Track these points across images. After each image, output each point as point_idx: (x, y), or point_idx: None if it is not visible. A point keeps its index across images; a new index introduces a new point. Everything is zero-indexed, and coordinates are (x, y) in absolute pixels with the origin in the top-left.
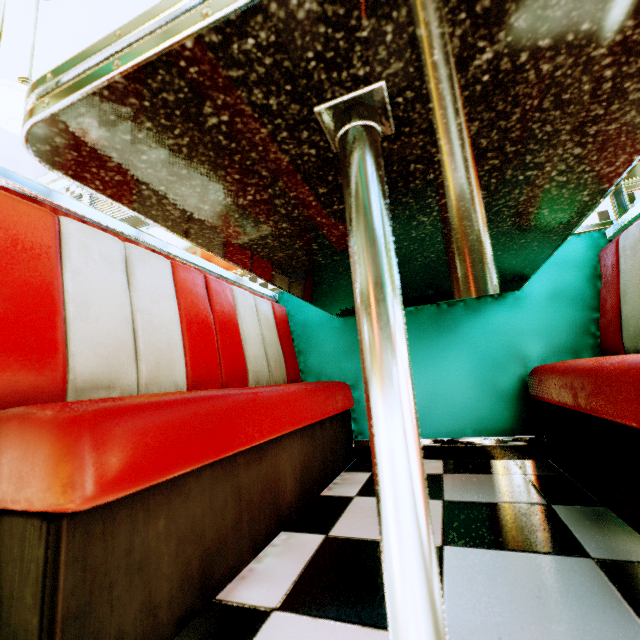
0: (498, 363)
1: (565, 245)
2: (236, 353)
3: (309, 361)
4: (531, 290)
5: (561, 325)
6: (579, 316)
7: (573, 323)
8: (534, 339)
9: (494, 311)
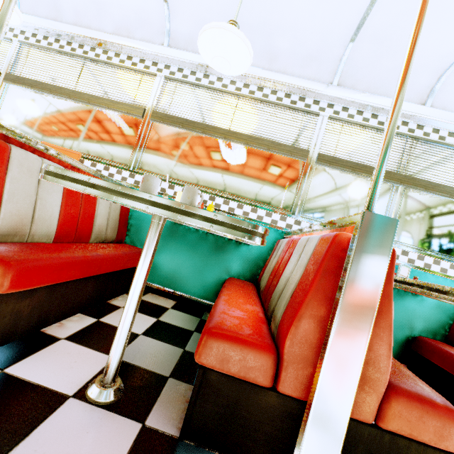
0: (400, 325)
1: (453, 284)
2: None
3: None
4: (430, 298)
5: (435, 320)
6: (444, 319)
7: (440, 321)
8: (421, 321)
9: (409, 300)
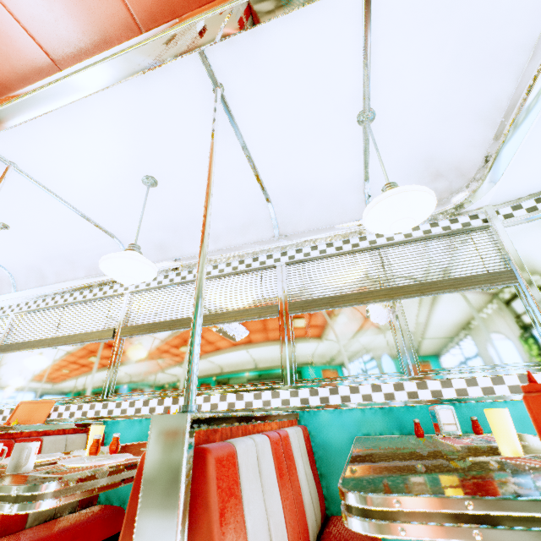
0: None
1: None
2: (302, 512)
3: (331, 487)
4: None
5: None
6: None
7: None
8: None
9: None
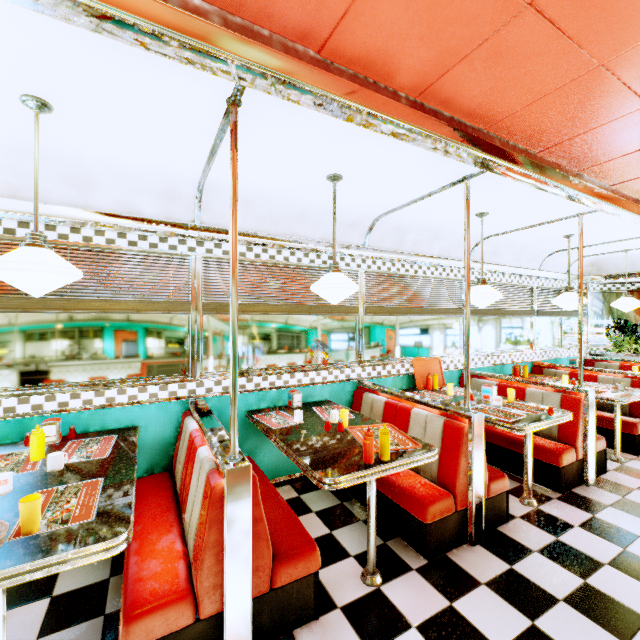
0: None
1: None
2: None
3: None
4: None
5: None
6: None
7: None
8: None
9: None
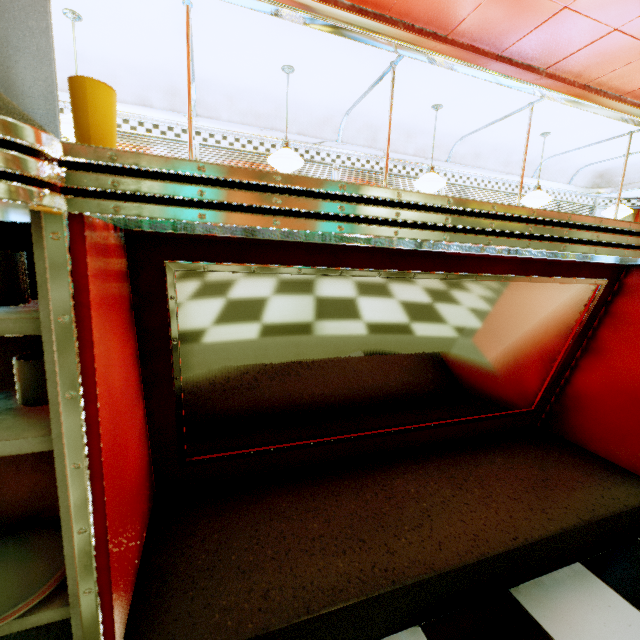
0: None
1: None
2: None
3: None
4: None
5: None
6: None
7: None
8: None
9: None
